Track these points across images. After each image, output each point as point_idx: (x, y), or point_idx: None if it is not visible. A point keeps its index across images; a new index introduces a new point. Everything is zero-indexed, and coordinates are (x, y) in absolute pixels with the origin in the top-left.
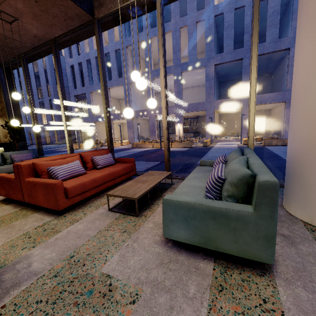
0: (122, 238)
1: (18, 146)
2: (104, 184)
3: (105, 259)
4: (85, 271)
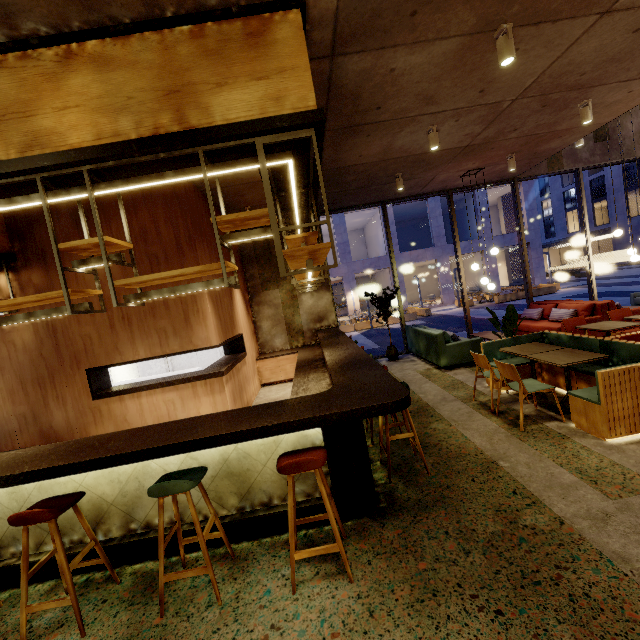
0: None
1: None
2: None
3: None
4: None
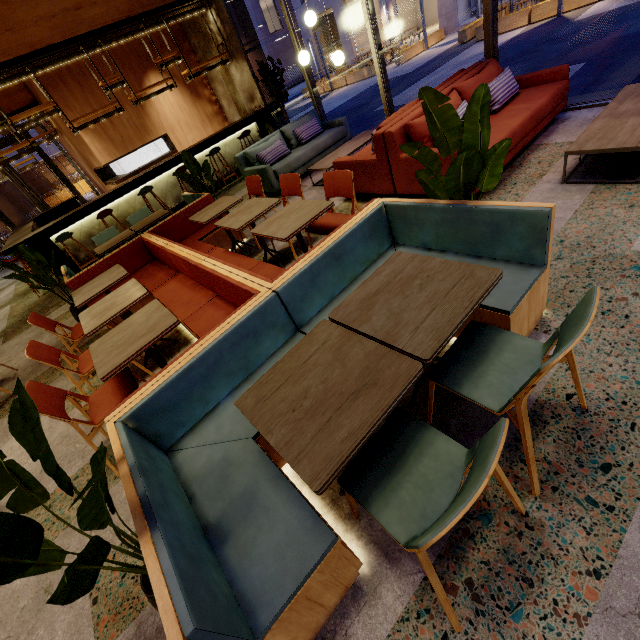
0: (634, 215)
1: (274, 113)
2: (520, 141)
3: (626, 239)
4: (604, 252)
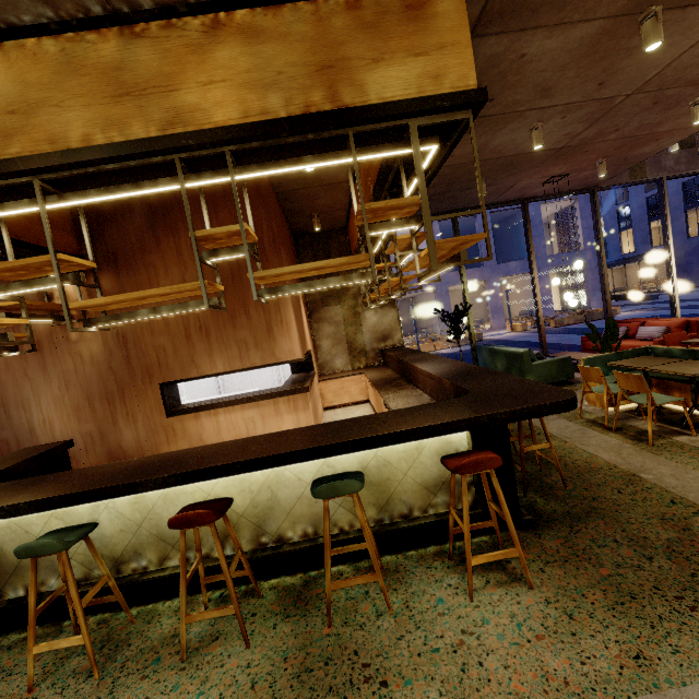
0: None
1: None
2: None
3: None
4: None
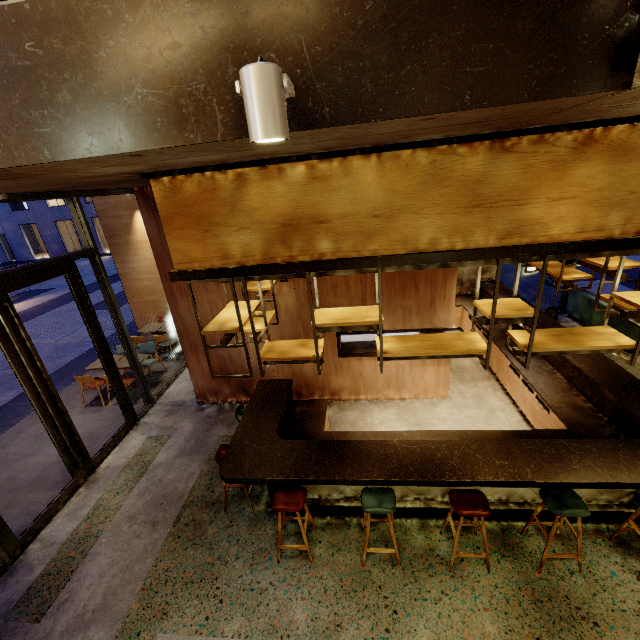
0: None
1: None
2: None
3: None
4: None
